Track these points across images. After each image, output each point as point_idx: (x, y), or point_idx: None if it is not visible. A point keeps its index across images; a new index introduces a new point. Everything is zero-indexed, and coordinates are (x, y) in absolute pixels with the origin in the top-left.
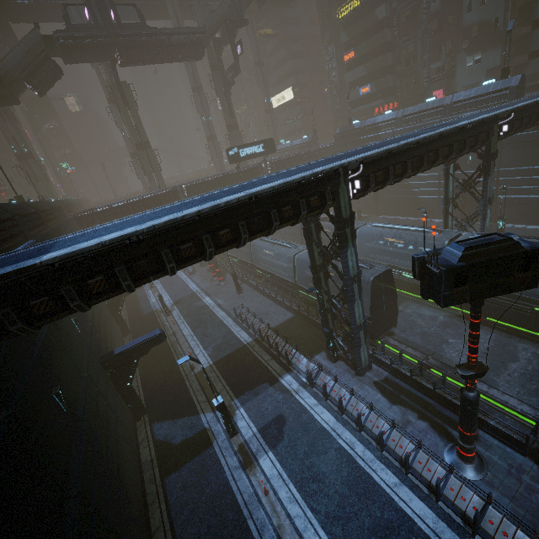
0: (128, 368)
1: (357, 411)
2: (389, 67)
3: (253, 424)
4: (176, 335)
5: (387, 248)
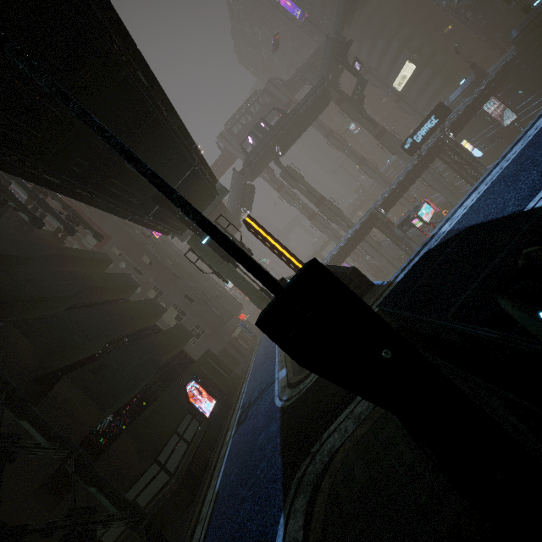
0: None
1: None
2: None
3: None
4: None
5: None
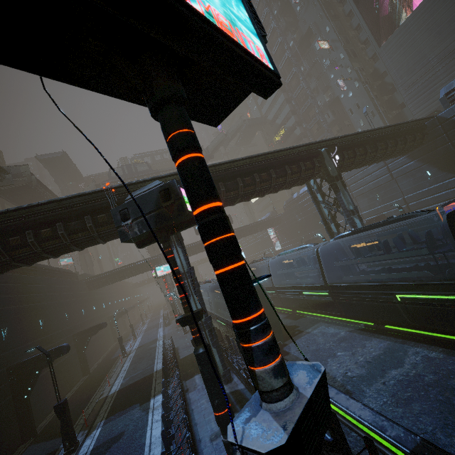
0: (28, 378)
1: (177, 419)
2: None
3: (94, 442)
4: (115, 371)
5: (288, 271)
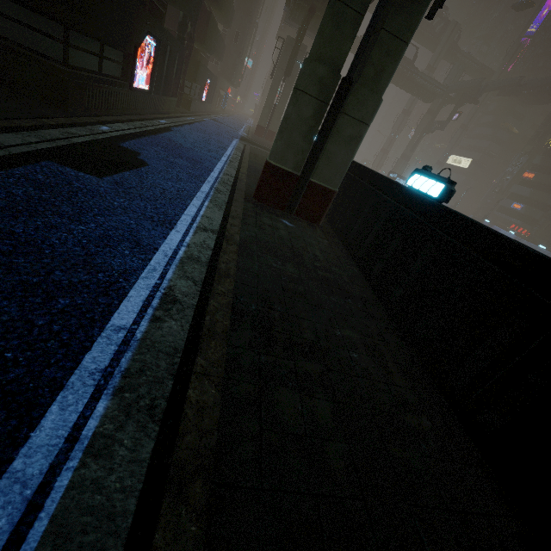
0: None
1: None
2: (546, 206)
3: None
4: None
5: None
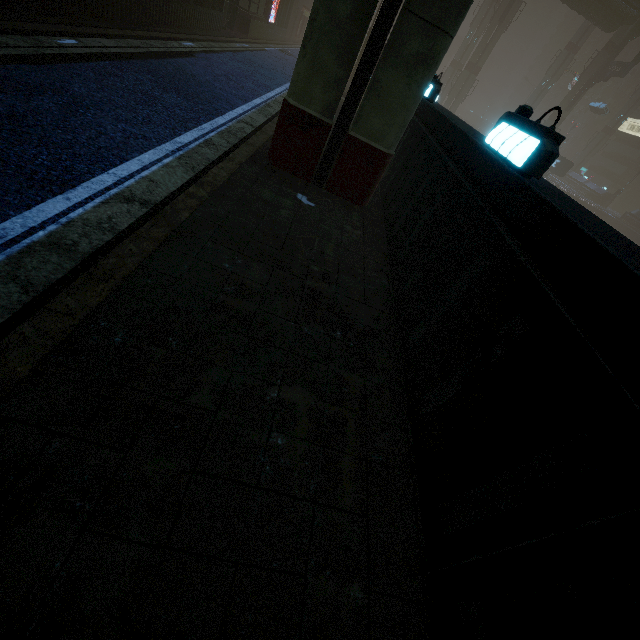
0: None
1: None
2: None
3: None
4: None
5: None
